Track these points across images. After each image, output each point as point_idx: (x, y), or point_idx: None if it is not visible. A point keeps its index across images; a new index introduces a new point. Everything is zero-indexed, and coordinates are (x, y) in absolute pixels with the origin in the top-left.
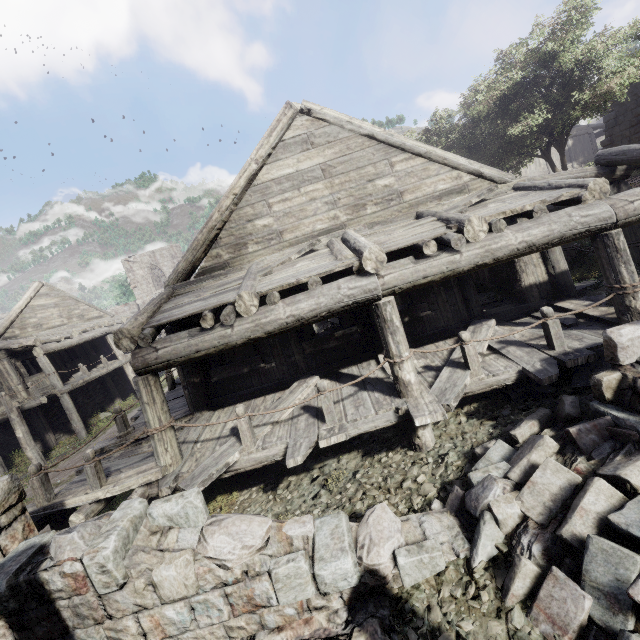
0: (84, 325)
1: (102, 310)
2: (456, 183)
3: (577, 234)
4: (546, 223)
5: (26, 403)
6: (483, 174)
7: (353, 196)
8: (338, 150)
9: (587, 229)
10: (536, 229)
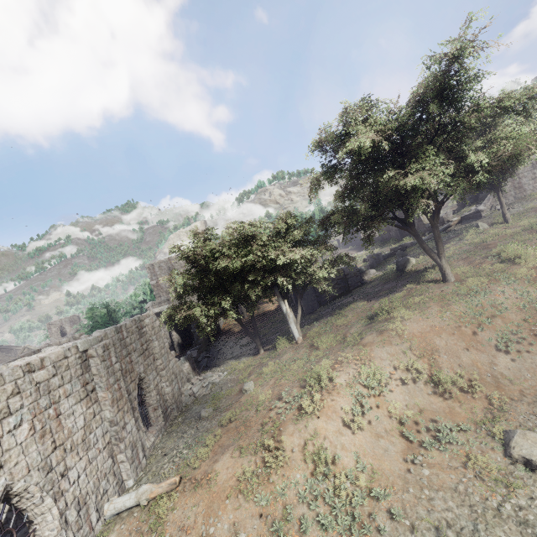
0: None
1: None
2: None
3: None
4: None
5: None
6: None
7: None
8: None
9: None
10: None
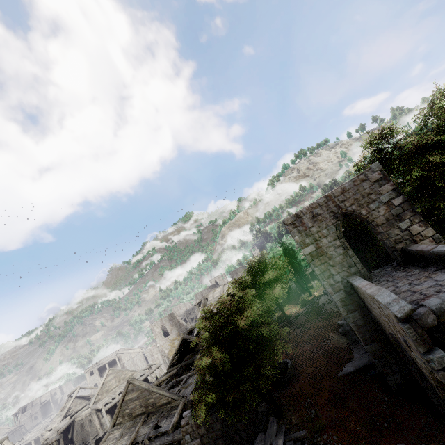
0: (122, 387)
1: (133, 370)
2: (168, 400)
3: (166, 444)
4: (160, 440)
5: (98, 436)
6: (173, 398)
7: (145, 404)
8: (140, 392)
9: (168, 443)
10: (158, 442)
